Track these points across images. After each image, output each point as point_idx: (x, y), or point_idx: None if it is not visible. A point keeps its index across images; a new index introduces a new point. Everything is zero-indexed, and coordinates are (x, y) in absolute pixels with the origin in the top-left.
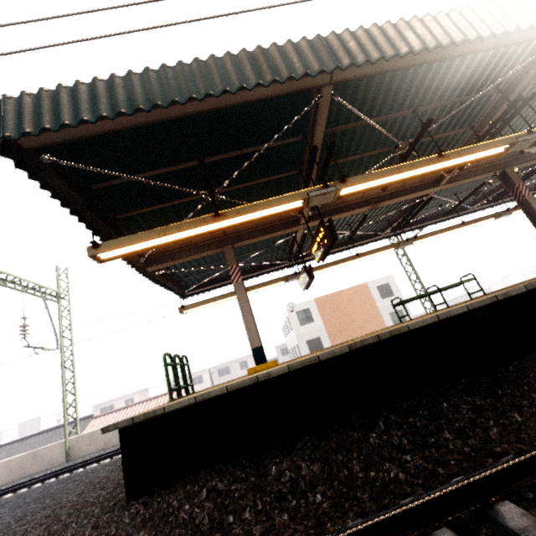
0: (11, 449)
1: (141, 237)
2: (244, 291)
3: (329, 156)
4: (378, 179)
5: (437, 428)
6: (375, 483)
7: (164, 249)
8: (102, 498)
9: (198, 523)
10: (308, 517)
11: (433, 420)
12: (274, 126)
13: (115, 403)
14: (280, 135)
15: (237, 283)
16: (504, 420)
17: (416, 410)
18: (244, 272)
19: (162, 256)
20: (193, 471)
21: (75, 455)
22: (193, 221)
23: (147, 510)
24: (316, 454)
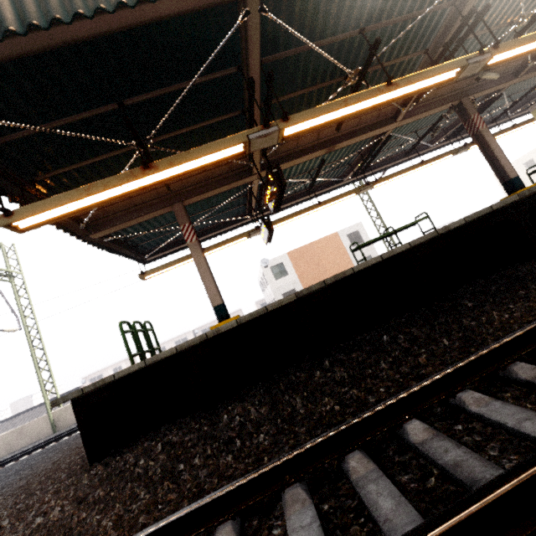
0: (1, 428)
1: (61, 199)
2: (199, 250)
3: (270, 90)
4: (323, 115)
5: (376, 360)
6: (313, 417)
7: (106, 212)
8: (73, 463)
9: (151, 475)
10: (249, 456)
11: (373, 354)
12: (201, 55)
13: (103, 373)
14: (207, 65)
15: (191, 243)
16: (434, 346)
17: (360, 347)
18: (206, 231)
19: (105, 221)
20: (156, 427)
21: (62, 425)
22: (119, 176)
23: (105, 470)
24: (266, 398)
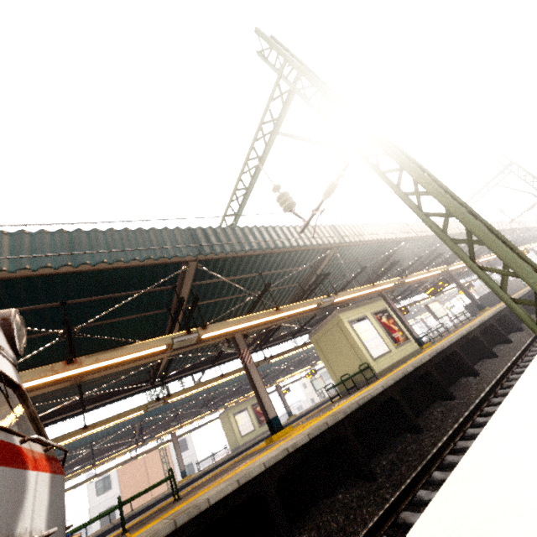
0: None
1: None
2: None
3: None
4: None
5: None
6: None
7: None
8: None
9: None
10: None
11: None
12: None
13: None
14: None
15: None
16: None
17: None
18: None
19: None
20: None
21: None
22: None
23: None
24: None
